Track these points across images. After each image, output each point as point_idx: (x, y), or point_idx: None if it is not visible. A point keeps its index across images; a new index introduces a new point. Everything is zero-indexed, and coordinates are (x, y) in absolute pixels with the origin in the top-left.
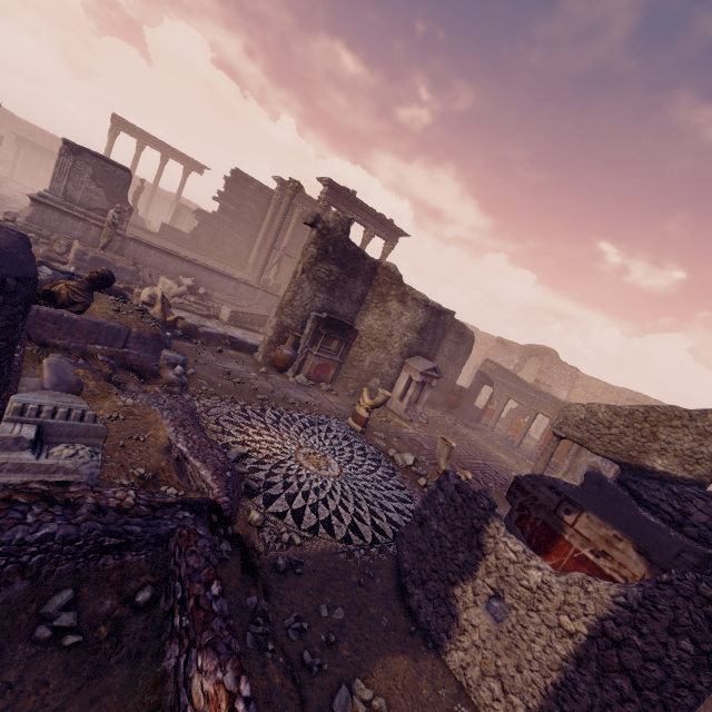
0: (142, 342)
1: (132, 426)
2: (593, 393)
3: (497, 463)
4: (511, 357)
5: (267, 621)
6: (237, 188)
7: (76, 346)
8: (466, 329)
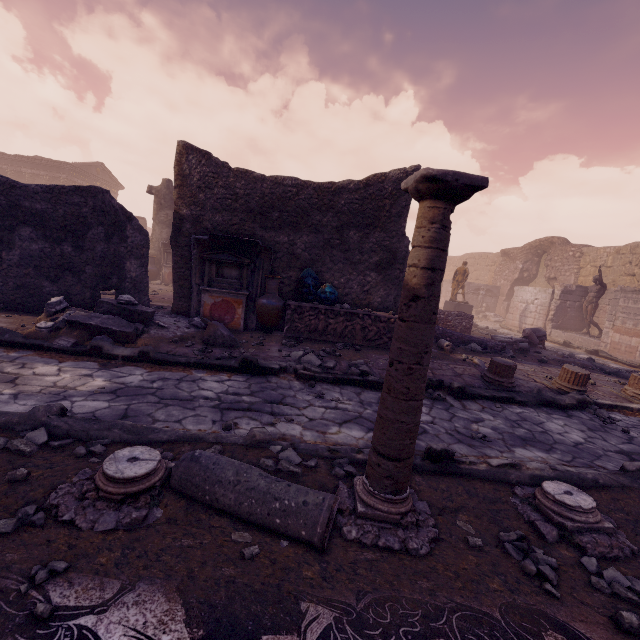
0: None
1: None
2: (603, 264)
3: None
4: (514, 265)
5: None
6: None
7: None
8: None
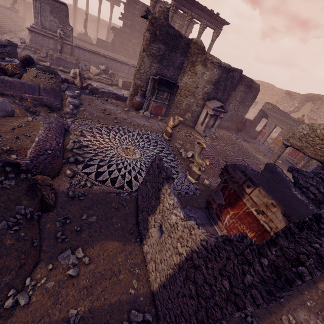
0: (47, 92)
1: (27, 130)
2: None
3: (253, 160)
4: (293, 103)
5: (26, 217)
6: (130, 9)
7: (16, 95)
8: (254, 83)
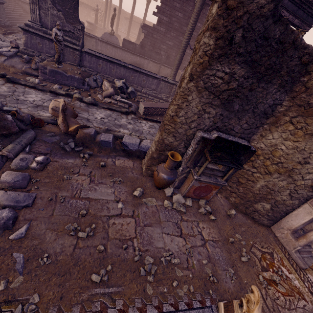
0: None
1: None
2: None
3: None
4: None
5: None
6: (169, 0)
7: None
8: None
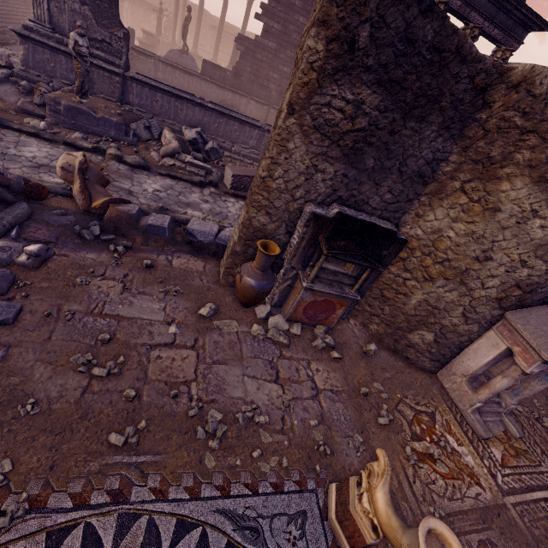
0: None
1: None
2: None
3: None
4: None
5: None
6: None
7: None
8: None
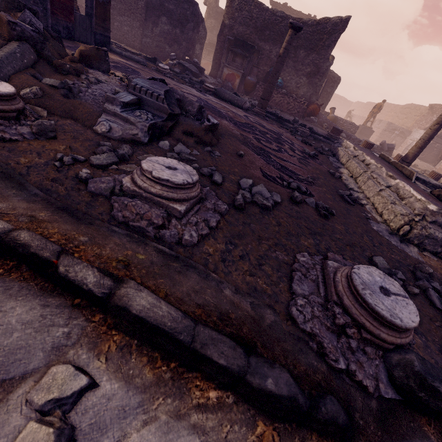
0: None
1: None
2: None
3: None
4: (431, 117)
5: None
6: None
7: None
8: None
